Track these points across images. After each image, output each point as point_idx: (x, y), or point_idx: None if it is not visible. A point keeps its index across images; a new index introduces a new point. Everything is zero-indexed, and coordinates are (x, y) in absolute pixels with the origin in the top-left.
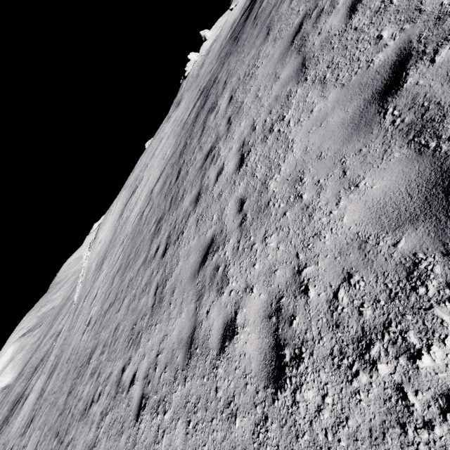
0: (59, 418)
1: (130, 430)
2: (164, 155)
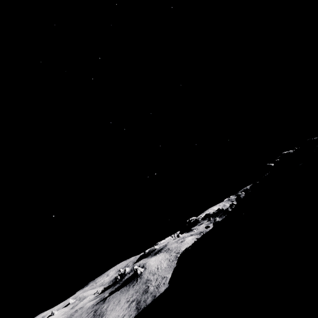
0: None
1: None
2: None
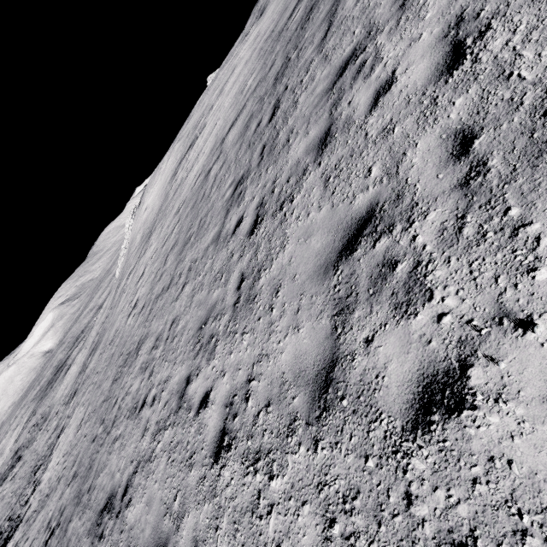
0: (104, 403)
1: (204, 469)
2: (243, 87)
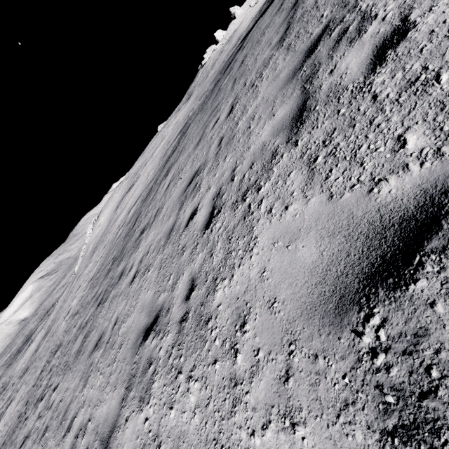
0: (32, 388)
1: (36, 445)
2: (149, 174)
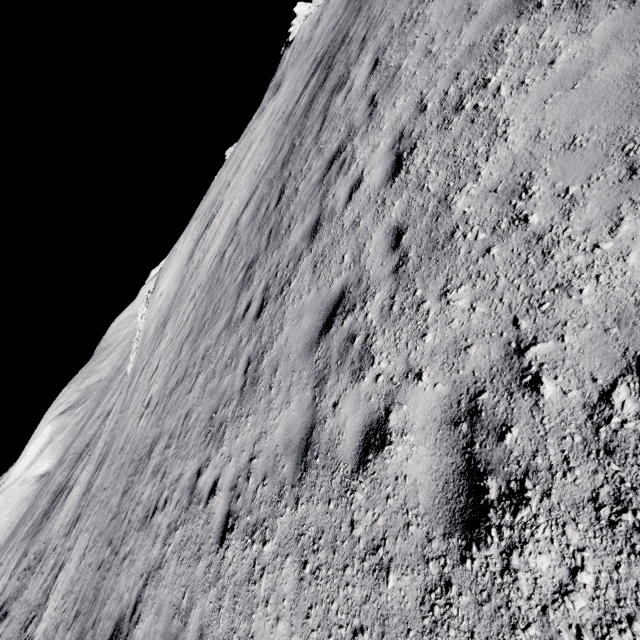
0: (112, 522)
1: (211, 557)
2: (257, 167)
